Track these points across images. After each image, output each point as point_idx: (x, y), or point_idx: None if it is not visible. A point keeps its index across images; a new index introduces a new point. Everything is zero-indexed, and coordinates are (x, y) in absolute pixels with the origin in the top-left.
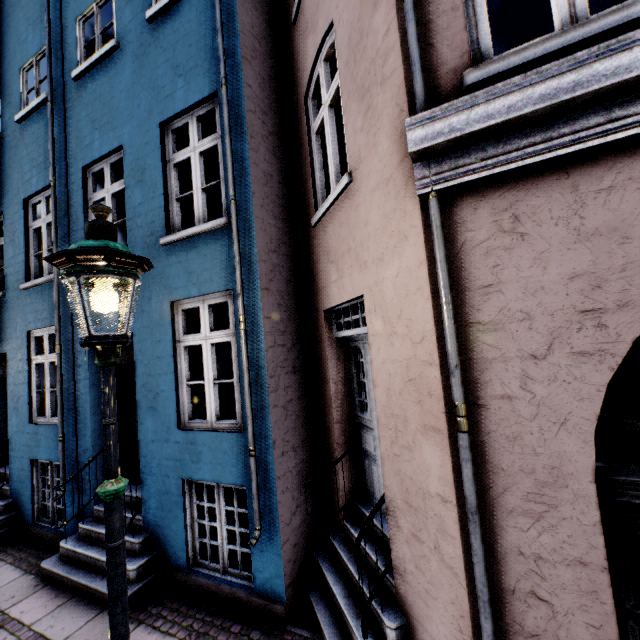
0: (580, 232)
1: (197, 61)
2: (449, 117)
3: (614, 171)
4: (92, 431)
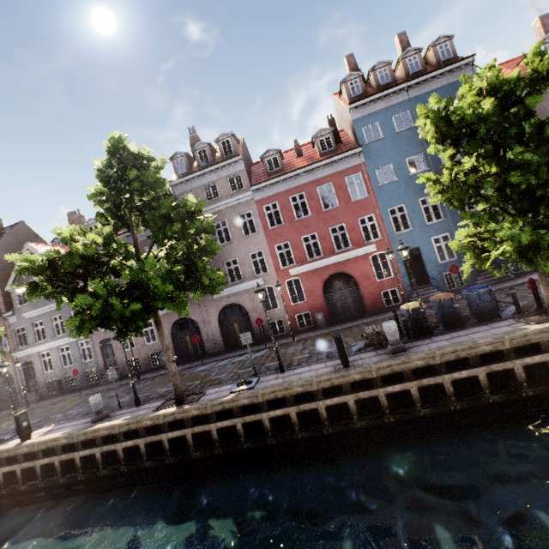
0: None
1: None
2: None
3: None
4: None
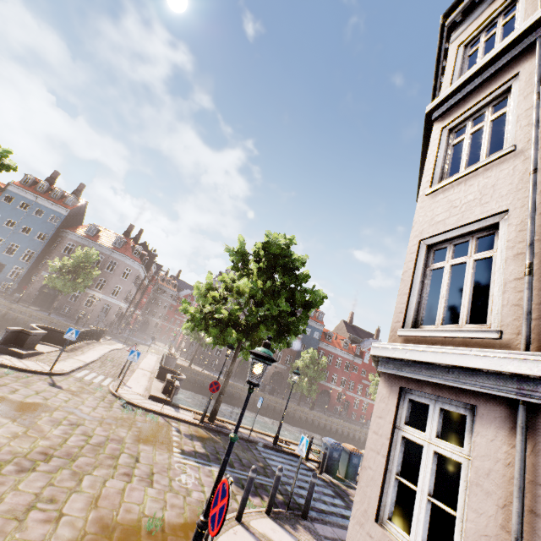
0: None
1: (37, 248)
2: (45, 272)
3: None
4: None
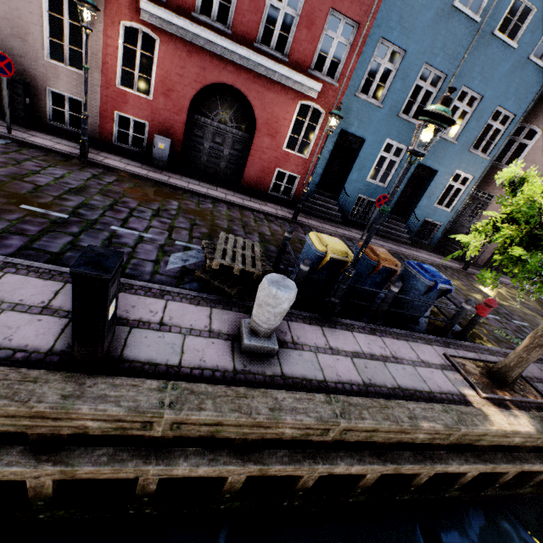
0: None
1: (521, 98)
2: None
3: None
4: (399, 195)
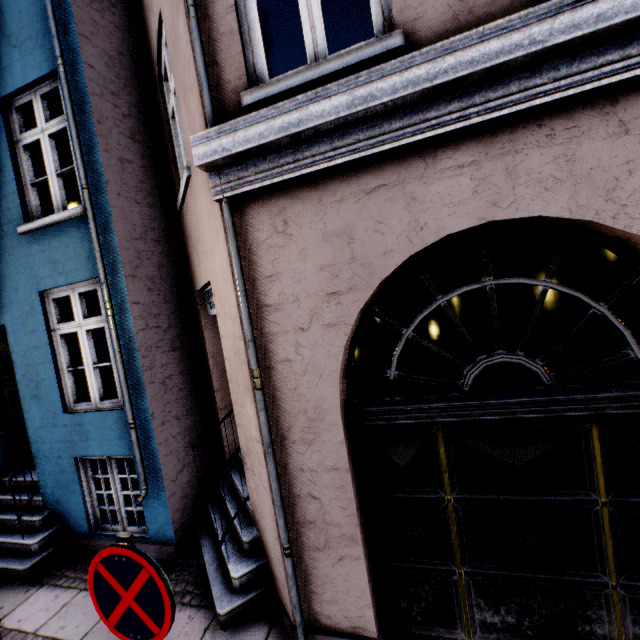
0: (325, 234)
1: (31, 32)
2: (221, 138)
3: (343, 187)
4: None
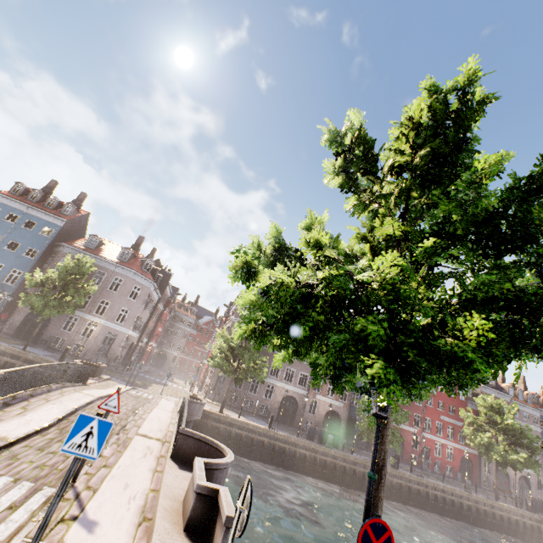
0: None
1: (24, 266)
2: None
3: None
4: None
